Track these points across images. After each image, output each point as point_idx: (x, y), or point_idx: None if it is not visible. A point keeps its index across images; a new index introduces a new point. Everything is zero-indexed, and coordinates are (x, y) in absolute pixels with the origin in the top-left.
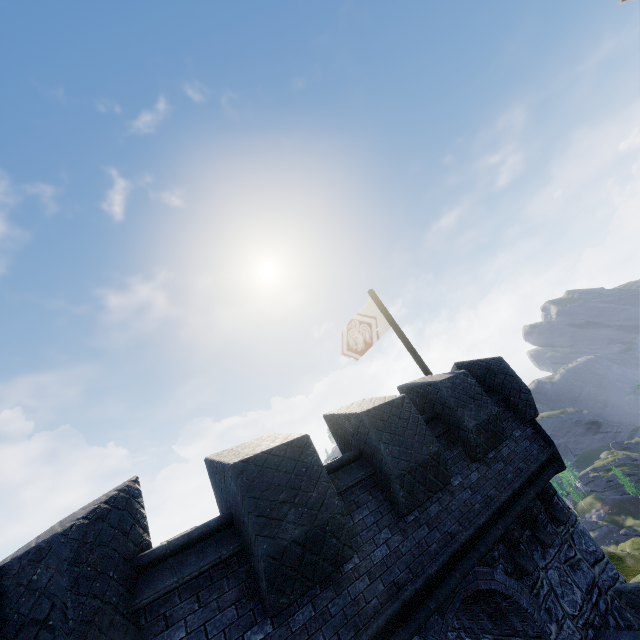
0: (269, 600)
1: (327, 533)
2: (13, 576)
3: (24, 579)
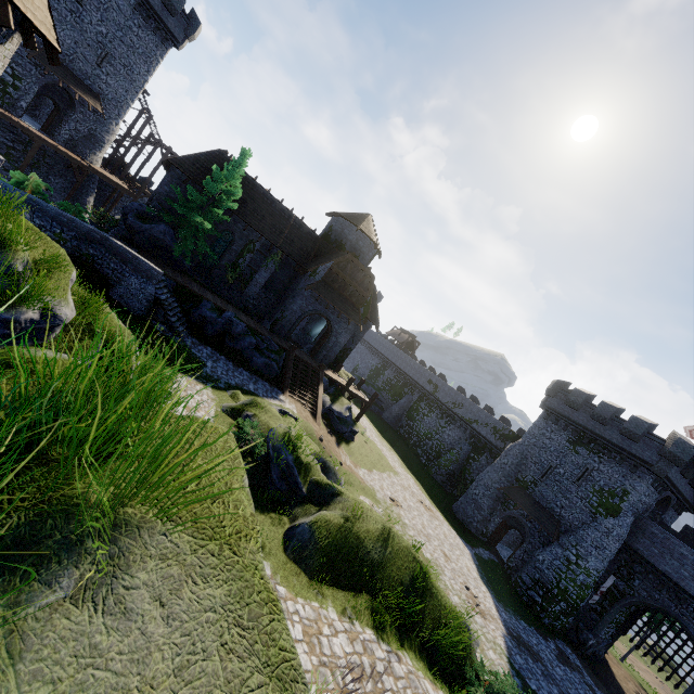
0: (685, 473)
1: (693, 475)
2: (689, 446)
3: (690, 448)
